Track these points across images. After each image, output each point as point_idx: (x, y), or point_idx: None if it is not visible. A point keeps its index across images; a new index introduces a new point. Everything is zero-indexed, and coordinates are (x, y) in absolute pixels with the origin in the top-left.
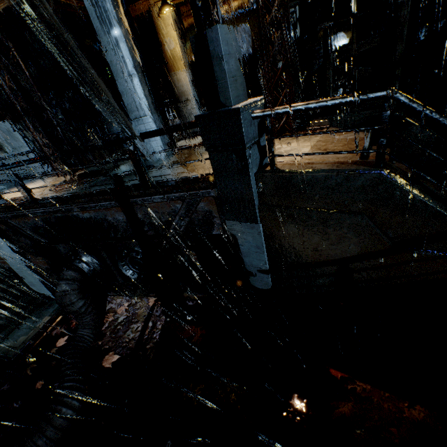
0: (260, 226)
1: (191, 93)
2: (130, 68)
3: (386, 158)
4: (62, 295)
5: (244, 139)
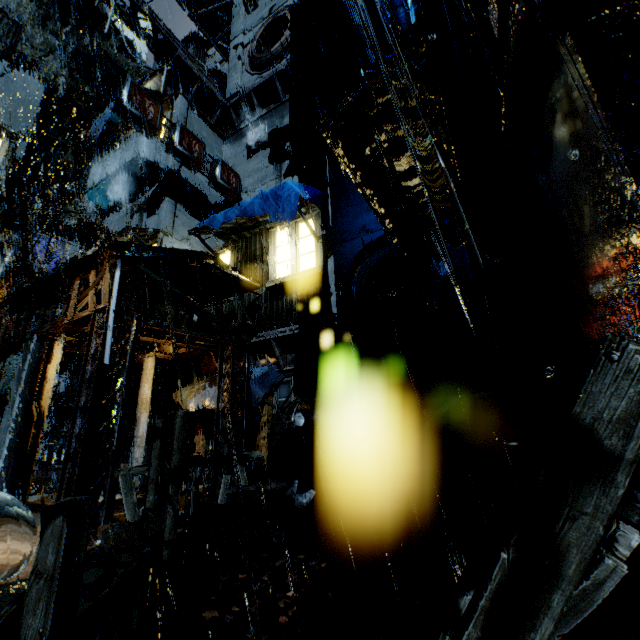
0: None
1: (145, 439)
2: (14, 411)
3: None
4: None
5: None
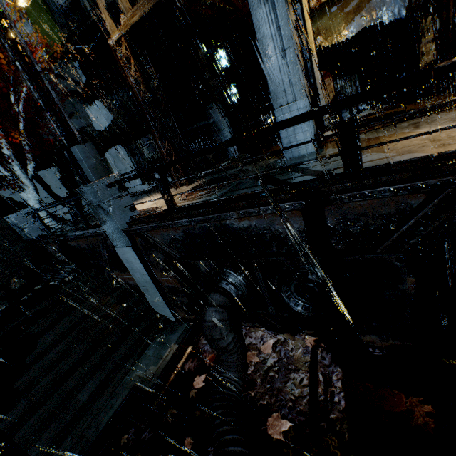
0: None
1: (320, 81)
2: (286, 41)
3: None
4: (212, 325)
5: None
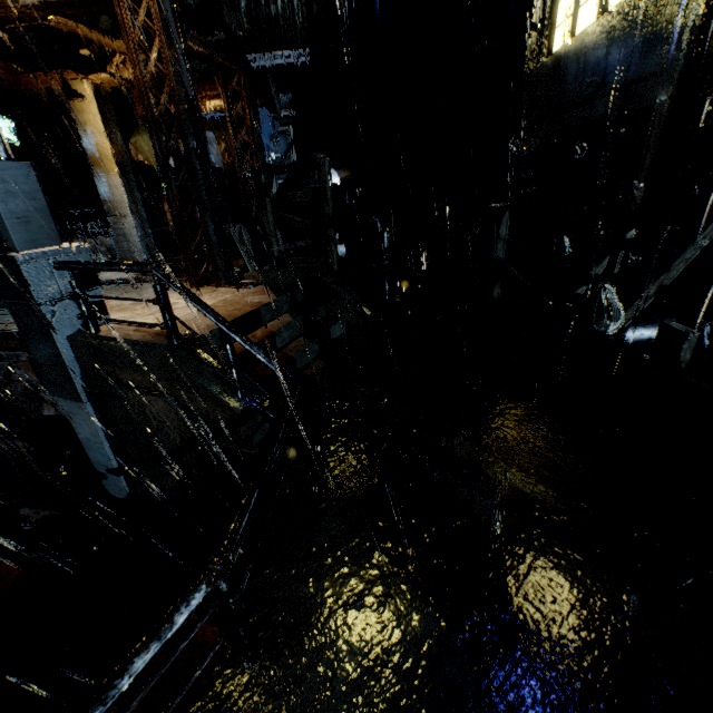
0: (88, 406)
1: (128, 206)
2: None
3: (272, 331)
4: None
5: (32, 293)
